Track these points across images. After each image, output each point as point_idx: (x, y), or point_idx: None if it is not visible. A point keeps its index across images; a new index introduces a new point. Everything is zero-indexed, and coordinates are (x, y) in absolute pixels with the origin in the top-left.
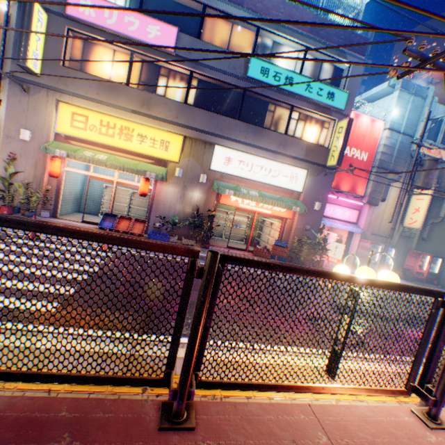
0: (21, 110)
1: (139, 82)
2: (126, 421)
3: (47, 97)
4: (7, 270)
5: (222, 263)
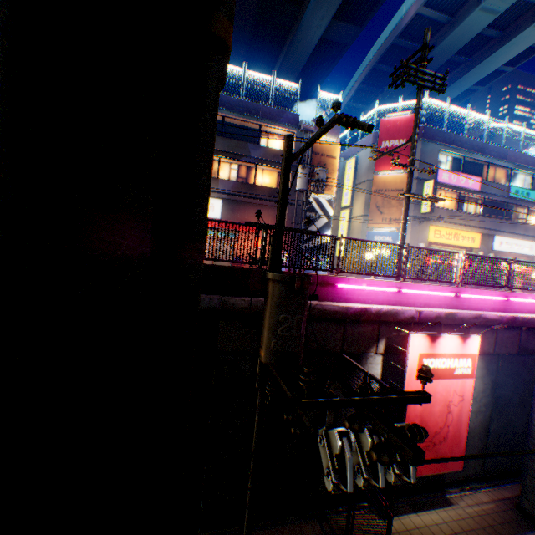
0: (415, 233)
1: (454, 206)
2: None
3: (425, 224)
4: None
5: None
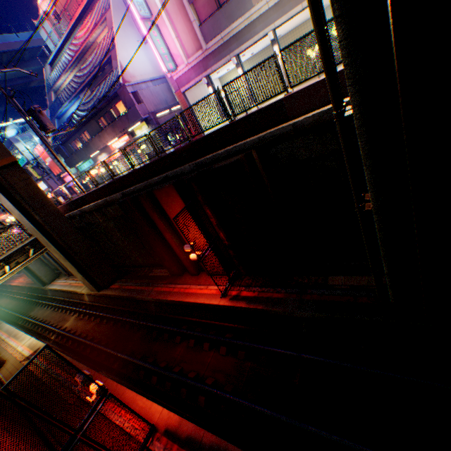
0: None
1: None
2: None
3: None
4: None
5: None
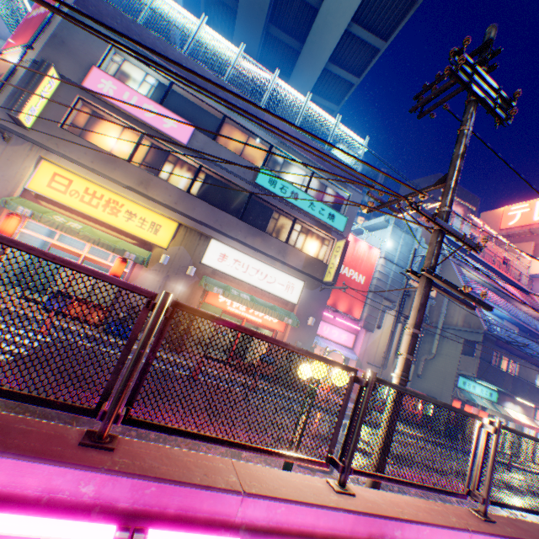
0: None
1: (143, 161)
2: (48, 434)
3: (30, 151)
4: None
5: (175, 308)
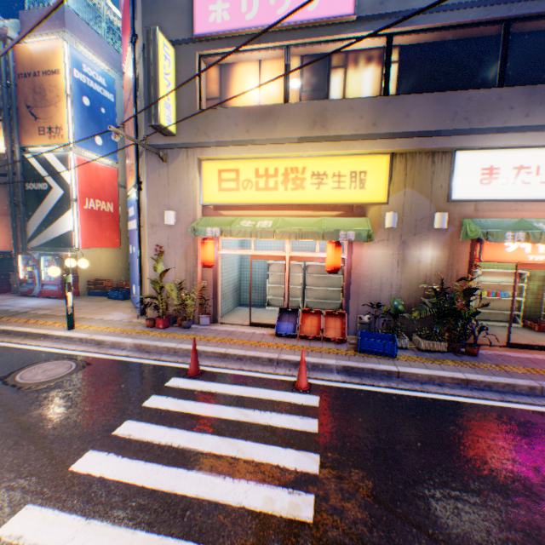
0: (161, 187)
1: (299, 93)
2: None
3: (187, 160)
4: (163, 491)
5: None
